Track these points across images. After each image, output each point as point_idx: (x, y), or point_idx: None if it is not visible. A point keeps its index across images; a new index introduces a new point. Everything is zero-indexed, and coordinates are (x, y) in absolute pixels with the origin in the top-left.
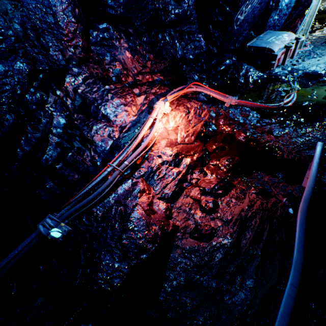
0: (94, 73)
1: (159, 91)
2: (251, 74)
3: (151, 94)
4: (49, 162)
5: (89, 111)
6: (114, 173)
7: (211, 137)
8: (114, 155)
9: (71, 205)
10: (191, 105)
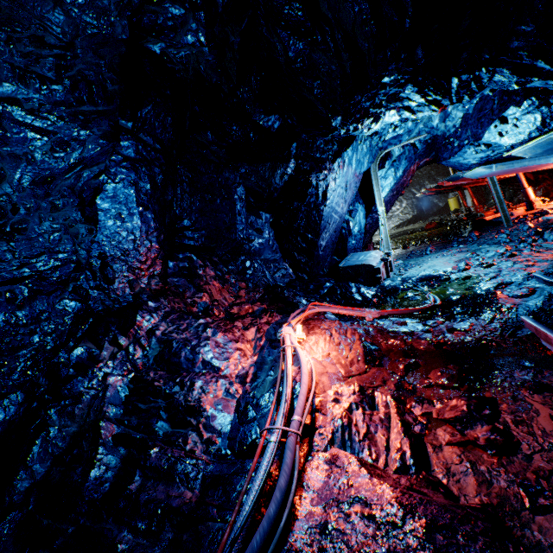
0: (176, 307)
1: (273, 319)
2: (364, 289)
3: (264, 324)
4: (104, 484)
5: (178, 361)
6: (288, 443)
7: (382, 360)
8: (254, 422)
9: (235, 547)
10: (327, 325)
